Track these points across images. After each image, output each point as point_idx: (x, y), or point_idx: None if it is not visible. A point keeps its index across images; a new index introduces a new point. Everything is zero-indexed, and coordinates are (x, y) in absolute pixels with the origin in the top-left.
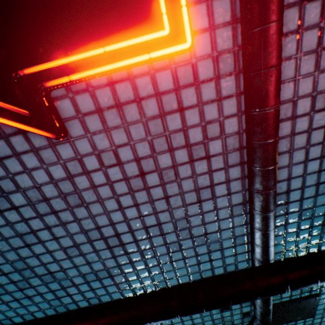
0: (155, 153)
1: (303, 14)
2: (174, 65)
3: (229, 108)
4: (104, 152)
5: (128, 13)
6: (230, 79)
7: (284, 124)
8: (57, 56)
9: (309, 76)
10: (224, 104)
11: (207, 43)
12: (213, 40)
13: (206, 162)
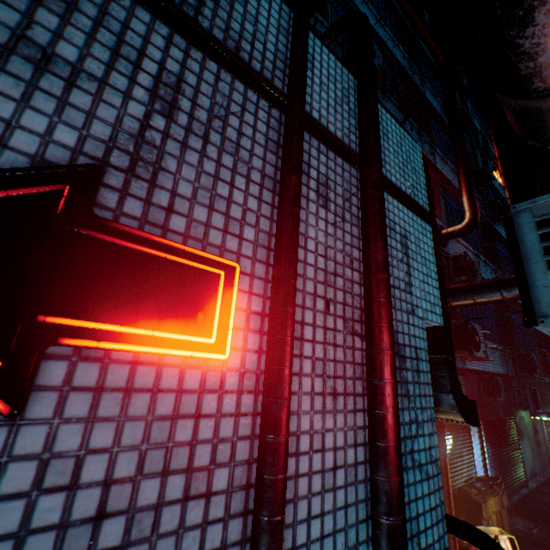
0: (141, 473)
1: (302, 364)
2: (207, 367)
3: (244, 427)
4: (60, 457)
5: (188, 316)
6: (251, 397)
7: (290, 459)
8: (100, 319)
9: (307, 413)
10: (241, 422)
11: (239, 359)
12: (243, 359)
13: (205, 503)
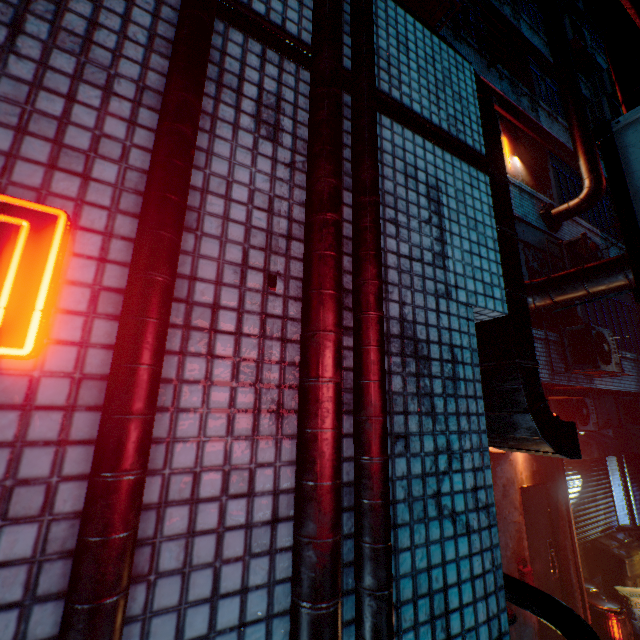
0: None
1: (213, 368)
2: None
3: (78, 461)
4: None
5: None
6: (95, 416)
7: (177, 509)
8: None
9: (219, 440)
10: (71, 453)
11: (72, 359)
12: (81, 358)
13: None
